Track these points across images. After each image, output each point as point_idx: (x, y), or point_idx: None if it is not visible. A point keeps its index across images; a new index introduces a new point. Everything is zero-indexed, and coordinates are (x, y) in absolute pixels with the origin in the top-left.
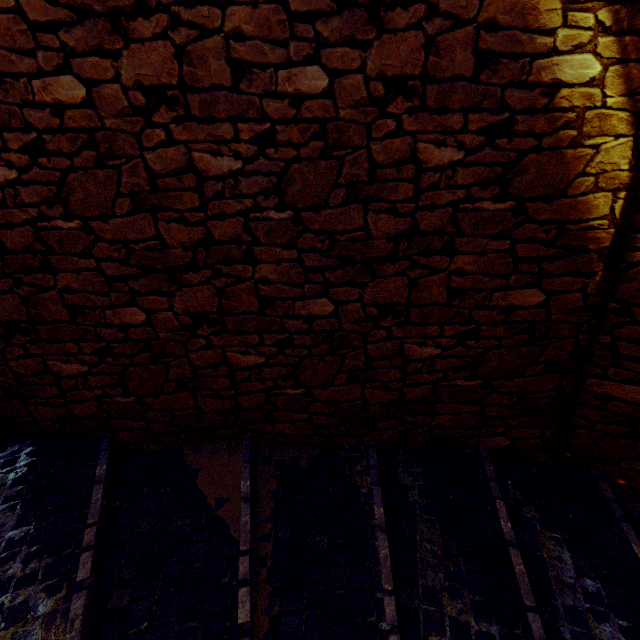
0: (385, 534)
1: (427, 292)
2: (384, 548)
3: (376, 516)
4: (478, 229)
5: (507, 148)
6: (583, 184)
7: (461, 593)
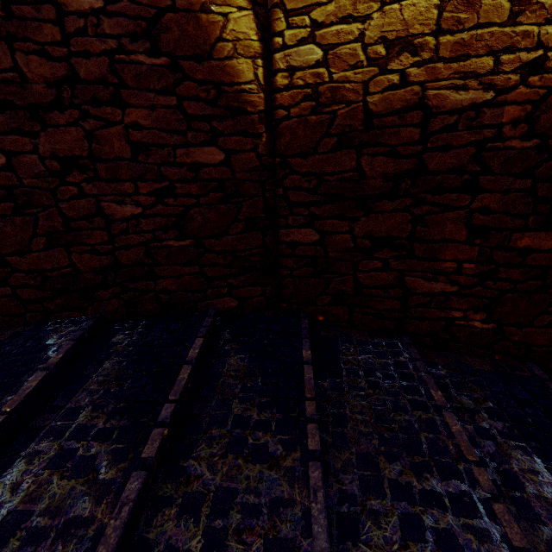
0: (46, 372)
1: (109, 146)
2: (33, 381)
3: (48, 361)
4: (141, 82)
5: (145, 4)
6: (225, 49)
7: (107, 405)
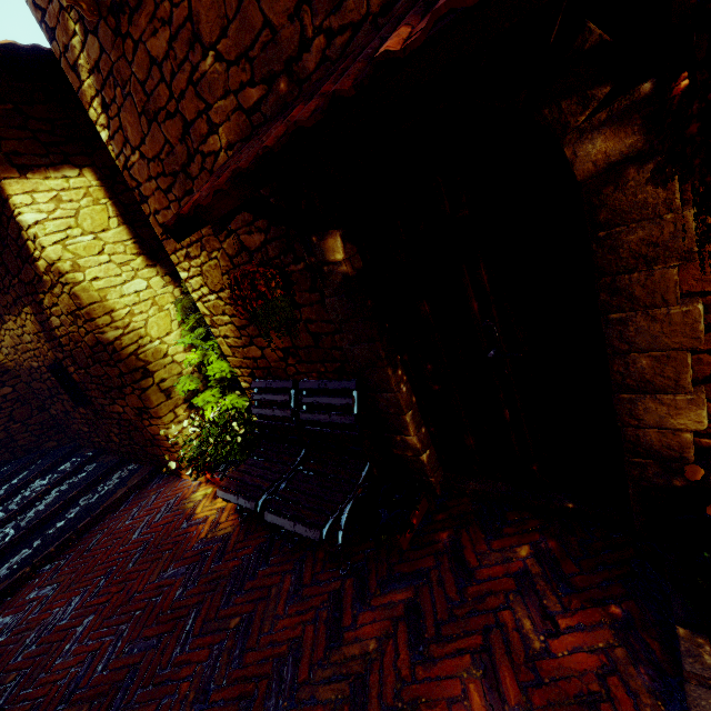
0: None
1: None
2: None
3: None
4: None
5: None
6: None
7: None
